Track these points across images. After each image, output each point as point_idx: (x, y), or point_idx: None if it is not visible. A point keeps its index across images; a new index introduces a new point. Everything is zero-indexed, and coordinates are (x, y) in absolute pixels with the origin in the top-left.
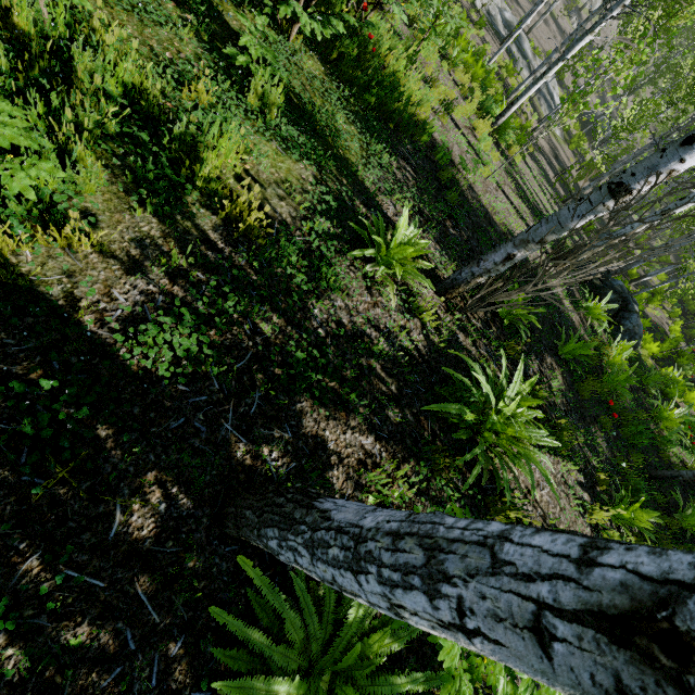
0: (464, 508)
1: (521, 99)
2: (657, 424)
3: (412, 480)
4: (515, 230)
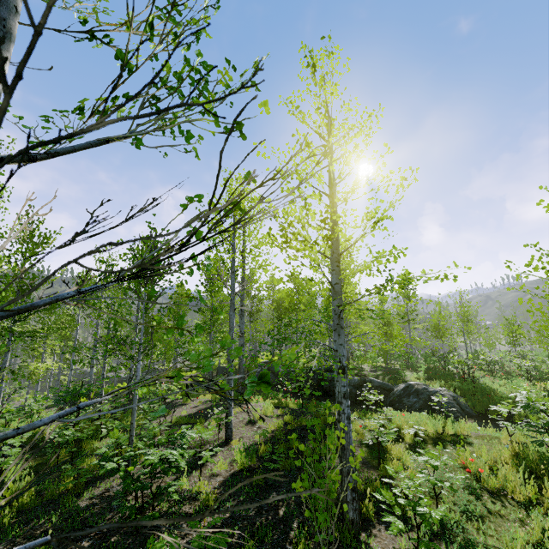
0: None
1: None
2: None
3: None
4: None
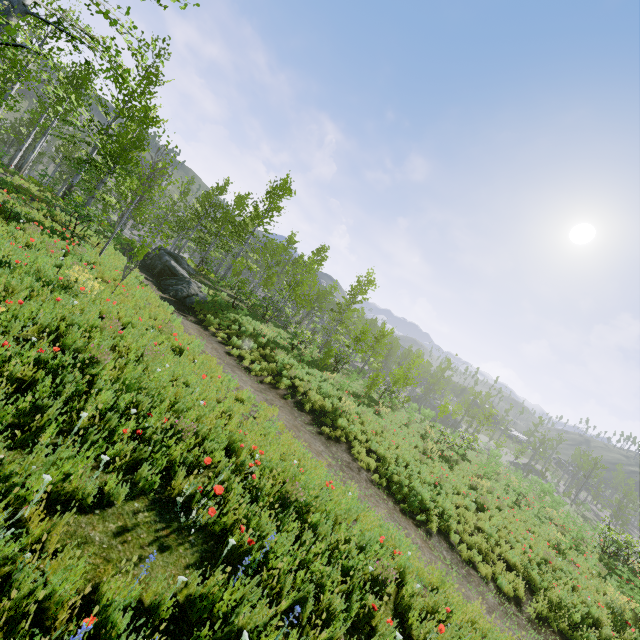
0: None
1: None
2: None
3: None
4: None
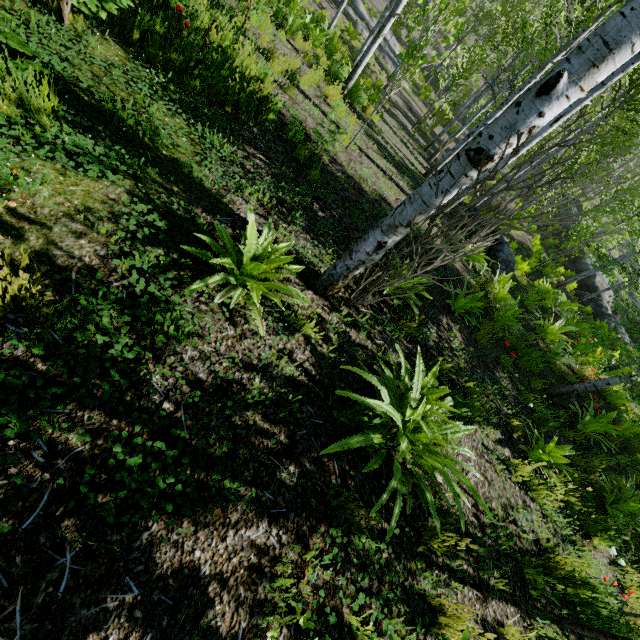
0: (394, 552)
1: (364, 60)
2: (543, 339)
3: (324, 563)
4: (386, 195)
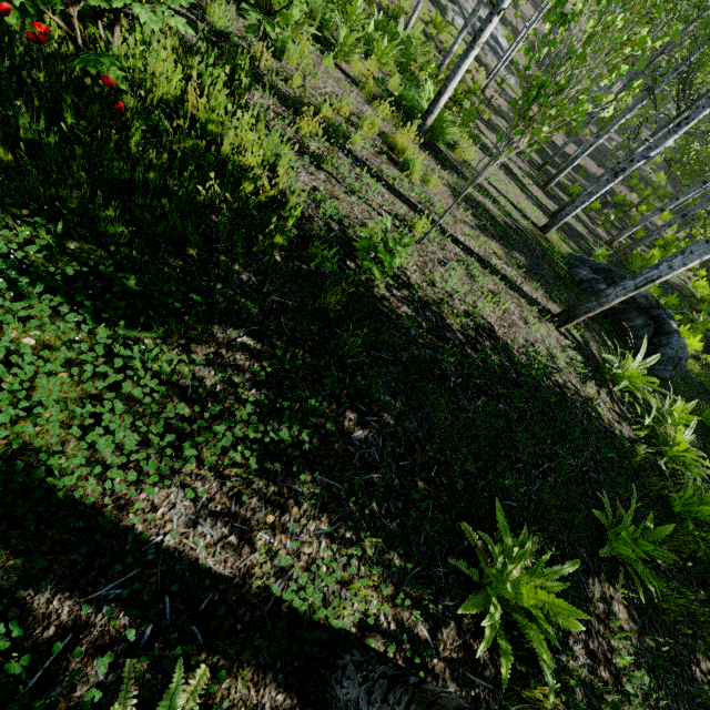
0: None
1: (451, 84)
2: None
3: None
4: (485, 321)
